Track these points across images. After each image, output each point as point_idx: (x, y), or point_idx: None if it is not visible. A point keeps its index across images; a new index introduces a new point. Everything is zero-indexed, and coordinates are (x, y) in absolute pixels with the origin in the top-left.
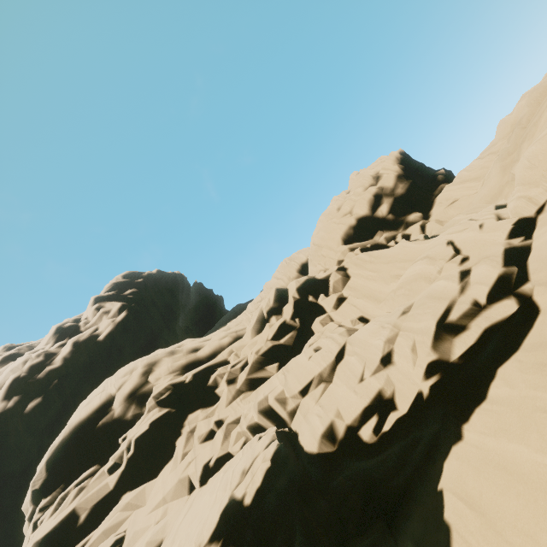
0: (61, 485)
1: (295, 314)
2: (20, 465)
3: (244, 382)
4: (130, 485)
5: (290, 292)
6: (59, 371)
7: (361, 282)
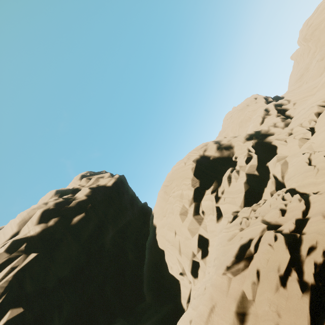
0: (214, 181)
1: (276, 112)
2: (70, 271)
3: (281, 125)
4: (264, 162)
5: (269, 108)
6: (85, 202)
7: (297, 98)
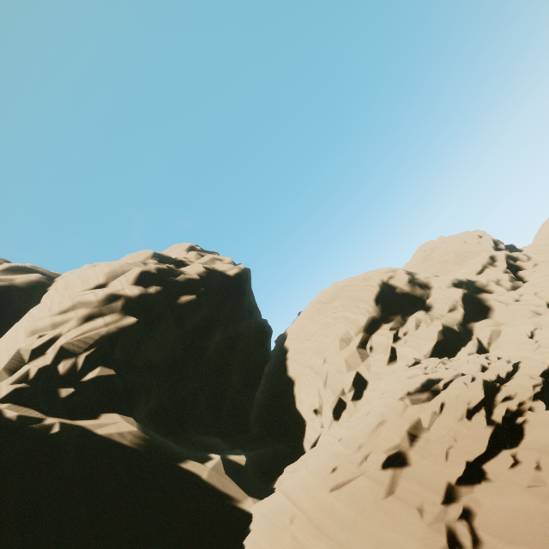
0: (397, 317)
1: (505, 267)
2: (161, 359)
3: (507, 285)
4: (468, 321)
5: (497, 256)
6: (197, 283)
7: (542, 258)
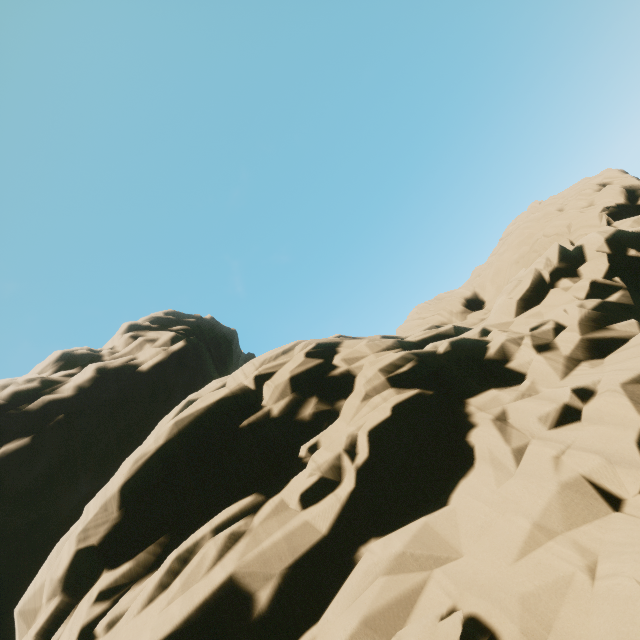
0: (159, 538)
1: (610, 271)
2: None
3: (578, 344)
4: (367, 526)
5: (589, 246)
6: (66, 404)
7: None
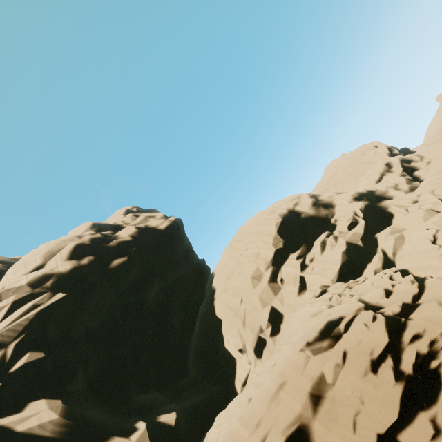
0: (303, 244)
1: (401, 170)
2: (101, 323)
3: (405, 187)
4: (372, 232)
5: (392, 162)
6: (129, 244)
7: (434, 155)
